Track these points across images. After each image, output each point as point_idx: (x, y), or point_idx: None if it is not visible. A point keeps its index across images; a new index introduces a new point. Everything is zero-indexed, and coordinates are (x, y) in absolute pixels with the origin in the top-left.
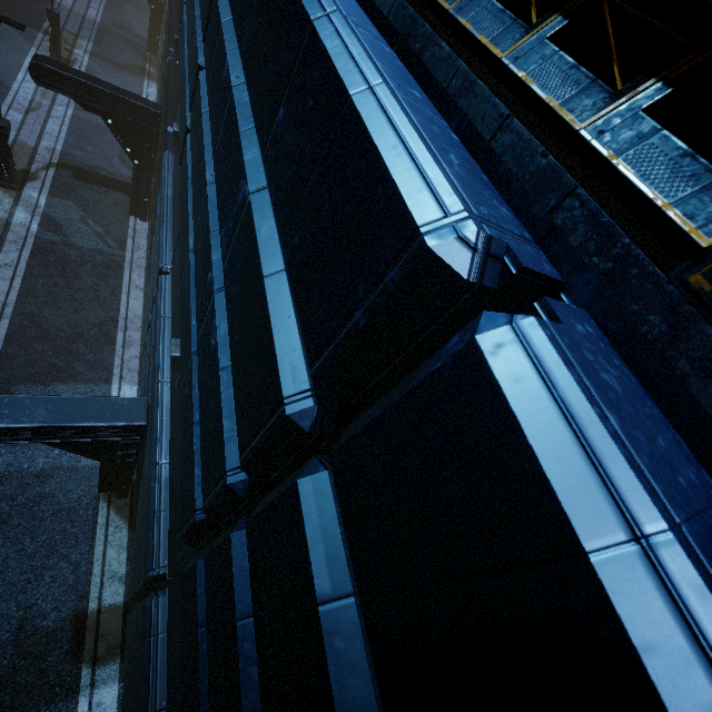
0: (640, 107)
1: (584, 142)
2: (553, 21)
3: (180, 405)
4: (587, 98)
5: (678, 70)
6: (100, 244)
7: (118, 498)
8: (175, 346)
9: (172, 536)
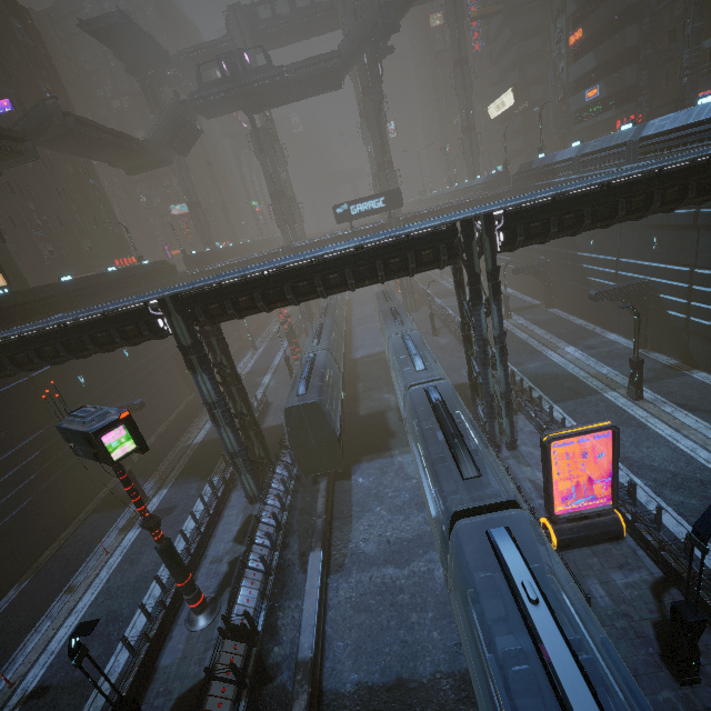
0: (705, 142)
1: (708, 143)
2: (696, 143)
3: (672, 224)
4: (702, 144)
5: (706, 139)
6: (549, 317)
7: (643, 349)
8: (653, 237)
9: (688, 258)
